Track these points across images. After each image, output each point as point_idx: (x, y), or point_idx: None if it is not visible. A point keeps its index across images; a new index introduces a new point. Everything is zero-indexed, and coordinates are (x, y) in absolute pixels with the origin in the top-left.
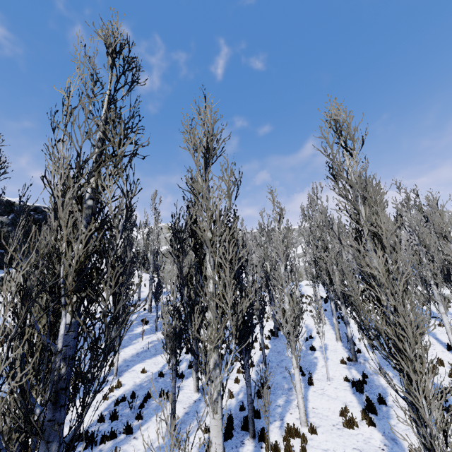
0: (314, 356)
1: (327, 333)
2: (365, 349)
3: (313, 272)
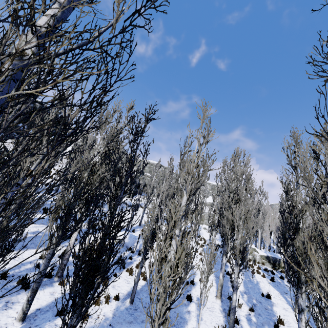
0: (188, 309)
1: (209, 284)
2: (243, 321)
3: (215, 220)
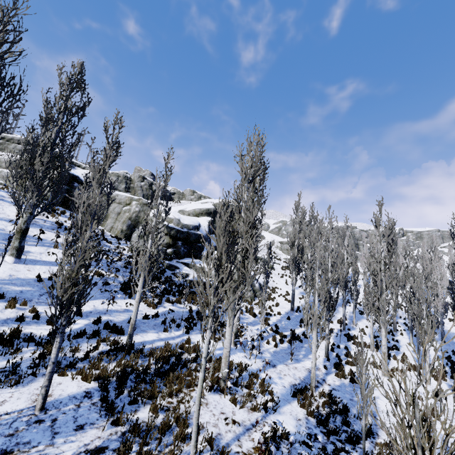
0: None
1: None
2: None
3: None
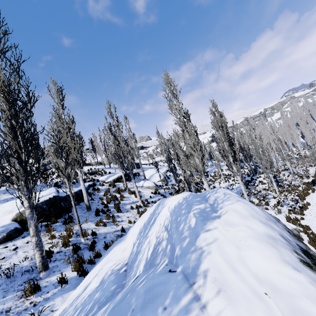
0: None
1: None
2: None
3: None
